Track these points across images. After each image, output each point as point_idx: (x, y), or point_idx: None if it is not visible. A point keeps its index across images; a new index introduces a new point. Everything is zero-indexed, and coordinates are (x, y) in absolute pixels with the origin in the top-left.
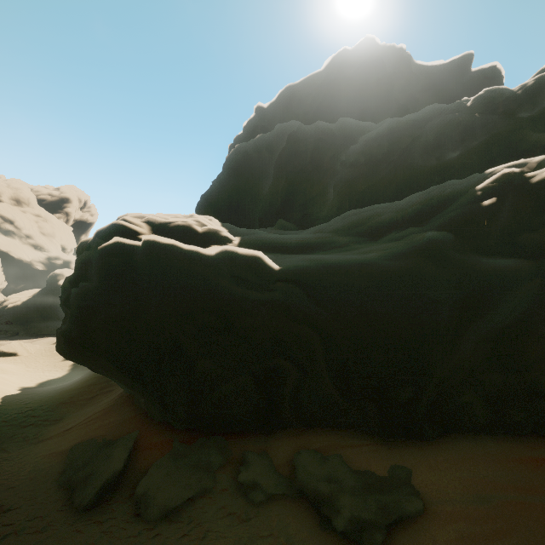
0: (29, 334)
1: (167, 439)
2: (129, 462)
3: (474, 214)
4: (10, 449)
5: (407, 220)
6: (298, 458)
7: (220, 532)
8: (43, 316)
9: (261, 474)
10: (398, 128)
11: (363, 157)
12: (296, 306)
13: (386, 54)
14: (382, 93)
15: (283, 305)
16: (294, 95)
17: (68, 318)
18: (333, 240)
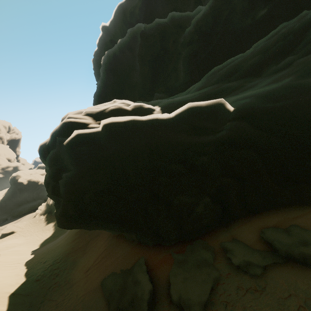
0: (14, 217)
1: (166, 255)
2: (151, 280)
3: None
4: (54, 297)
5: (274, 56)
6: (267, 236)
7: (254, 306)
8: (18, 204)
9: (245, 255)
10: (217, 5)
11: (196, 35)
12: (239, 136)
13: None
14: None
15: (228, 139)
16: (125, 10)
17: (60, 203)
18: (226, 86)
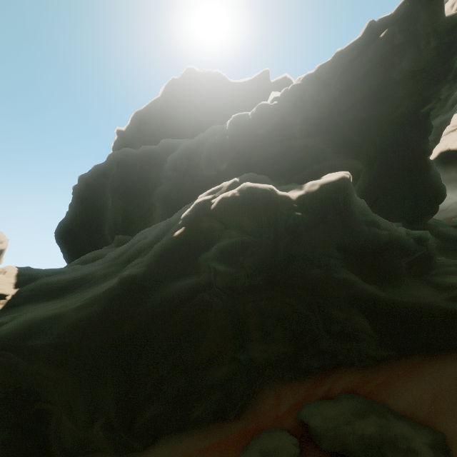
0: None
1: None
2: None
3: (167, 244)
4: None
5: (149, 246)
6: None
7: None
8: None
9: None
10: (191, 148)
11: (175, 173)
12: (20, 364)
13: (206, 78)
14: (209, 108)
15: (12, 364)
16: (141, 119)
17: None
18: (93, 276)
